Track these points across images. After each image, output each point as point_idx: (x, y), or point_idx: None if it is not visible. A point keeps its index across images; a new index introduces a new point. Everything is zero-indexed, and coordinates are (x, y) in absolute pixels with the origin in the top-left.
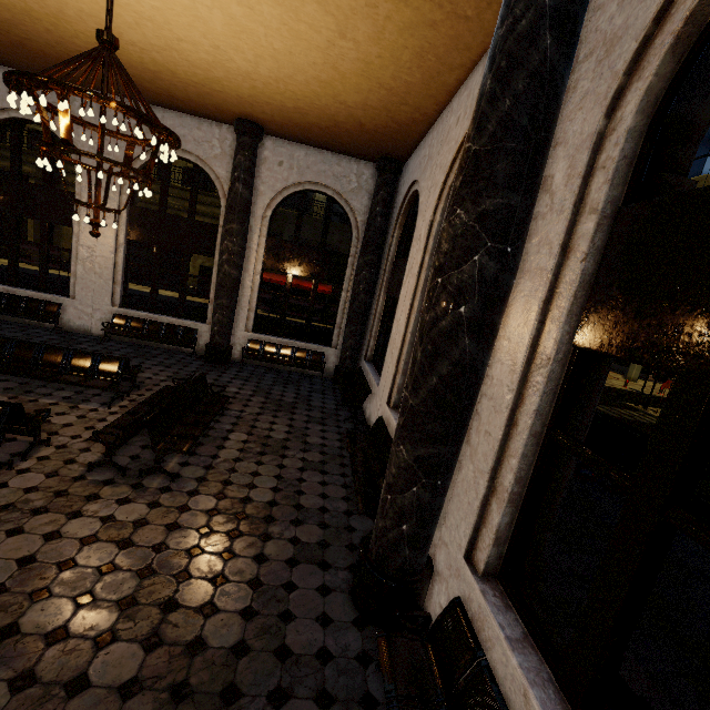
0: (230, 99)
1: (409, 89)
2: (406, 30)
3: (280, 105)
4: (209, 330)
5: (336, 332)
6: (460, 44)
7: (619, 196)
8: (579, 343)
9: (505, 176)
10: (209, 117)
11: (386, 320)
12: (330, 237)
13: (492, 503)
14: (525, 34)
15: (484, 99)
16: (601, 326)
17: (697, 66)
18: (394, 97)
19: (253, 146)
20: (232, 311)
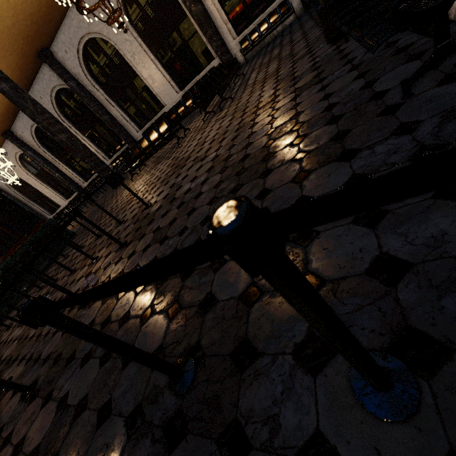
0: None
1: None
2: None
3: None
4: (218, 61)
5: None
6: None
7: None
8: None
9: None
10: None
11: None
12: None
13: None
14: None
15: None
16: None
17: None
18: None
19: None
20: (217, 34)
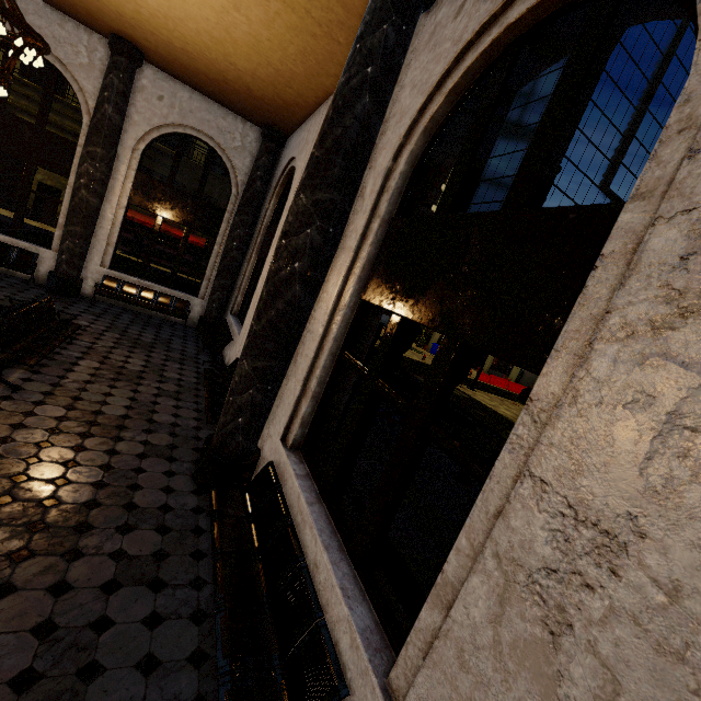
0: (107, 11)
1: (294, 76)
2: (293, 30)
3: (166, 40)
4: (54, 257)
5: (205, 283)
6: (335, 60)
7: (393, 211)
8: (362, 297)
9: (333, 180)
10: (76, 17)
11: (255, 278)
12: (209, 188)
13: (302, 401)
14: (354, 89)
15: (327, 122)
16: (373, 287)
17: (435, 147)
18: (281, 77)
19: (130, 70)
20: (87, 241)
